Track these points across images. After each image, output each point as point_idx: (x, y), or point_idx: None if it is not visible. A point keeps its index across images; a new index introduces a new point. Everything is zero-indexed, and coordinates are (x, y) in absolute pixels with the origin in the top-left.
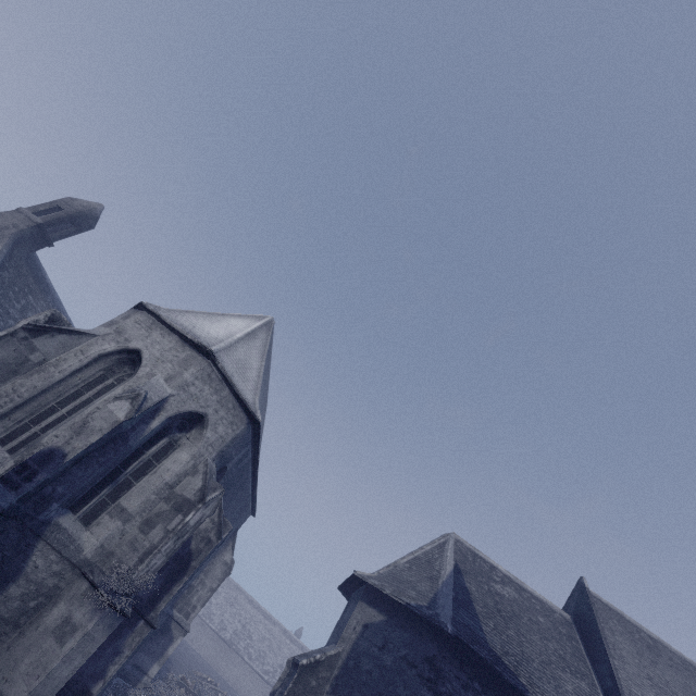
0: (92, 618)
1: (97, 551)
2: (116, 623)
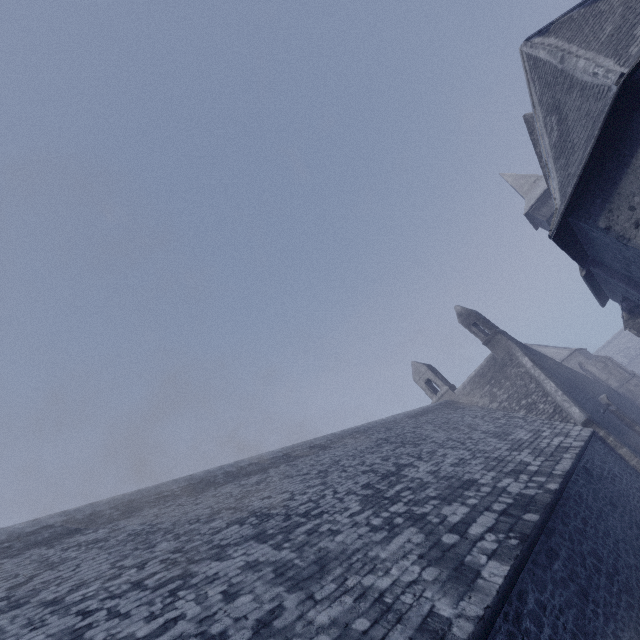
0: (634, 381)
1: (617, 383)
2: (635, 377)
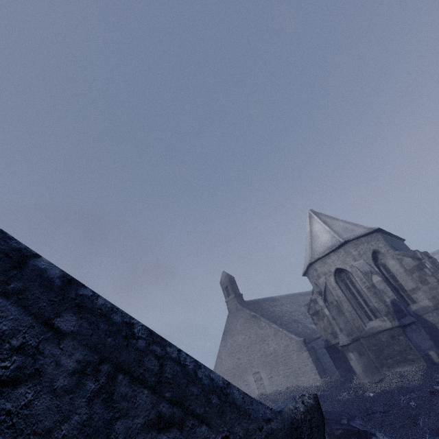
0: None
1: (430, 301)
2: None
